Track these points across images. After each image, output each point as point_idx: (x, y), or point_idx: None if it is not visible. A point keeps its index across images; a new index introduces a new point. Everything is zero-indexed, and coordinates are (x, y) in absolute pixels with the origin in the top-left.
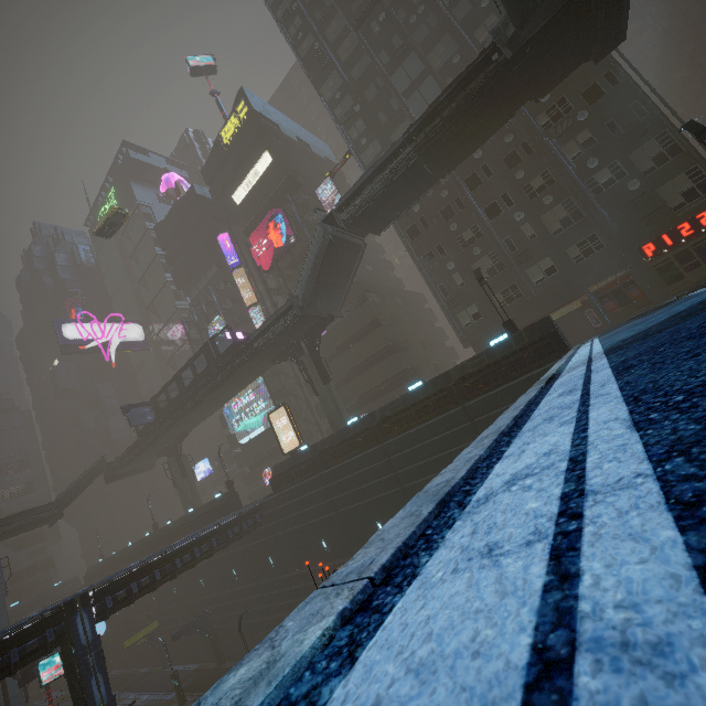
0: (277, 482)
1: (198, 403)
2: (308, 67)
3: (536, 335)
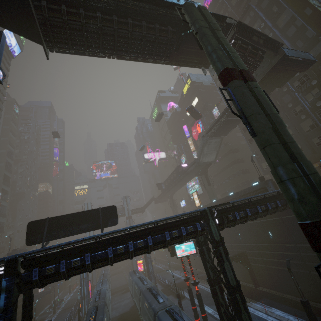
0: None
1: (174, 185)
2: None
3: (261, 186)
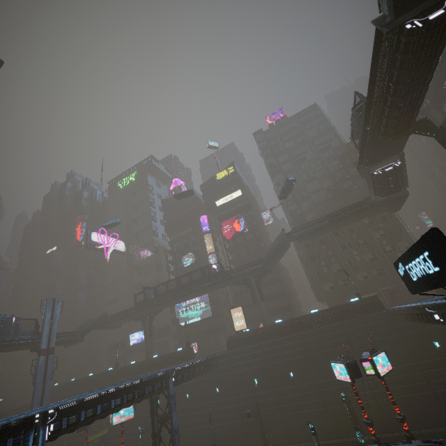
0: (230, 345)
1: (186, 294)
2: (269, 168)
3: (373, 301)
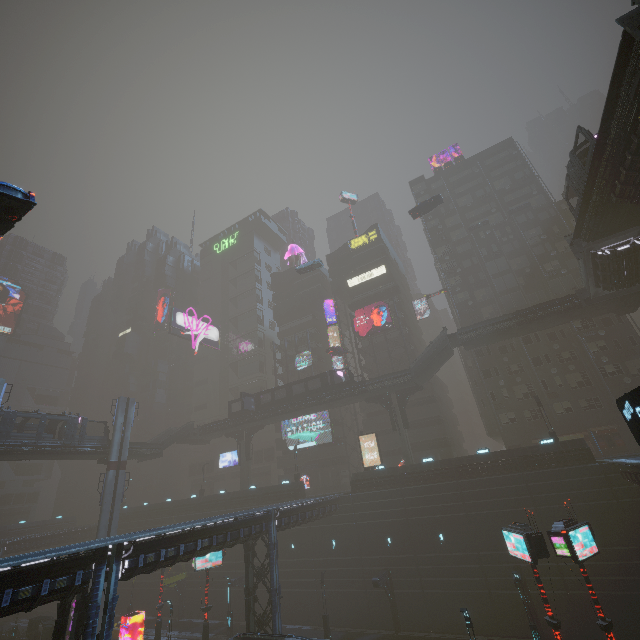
0: (356, 485)
1: (299, 409)
2: (430, 235)
3: (576, 447)
